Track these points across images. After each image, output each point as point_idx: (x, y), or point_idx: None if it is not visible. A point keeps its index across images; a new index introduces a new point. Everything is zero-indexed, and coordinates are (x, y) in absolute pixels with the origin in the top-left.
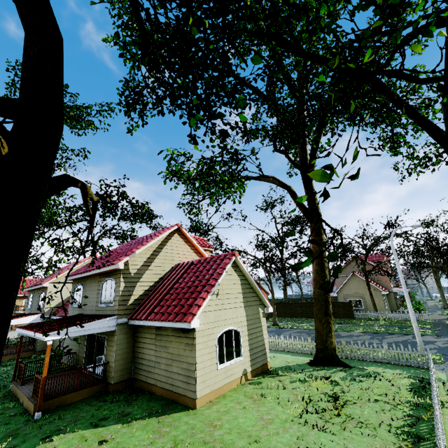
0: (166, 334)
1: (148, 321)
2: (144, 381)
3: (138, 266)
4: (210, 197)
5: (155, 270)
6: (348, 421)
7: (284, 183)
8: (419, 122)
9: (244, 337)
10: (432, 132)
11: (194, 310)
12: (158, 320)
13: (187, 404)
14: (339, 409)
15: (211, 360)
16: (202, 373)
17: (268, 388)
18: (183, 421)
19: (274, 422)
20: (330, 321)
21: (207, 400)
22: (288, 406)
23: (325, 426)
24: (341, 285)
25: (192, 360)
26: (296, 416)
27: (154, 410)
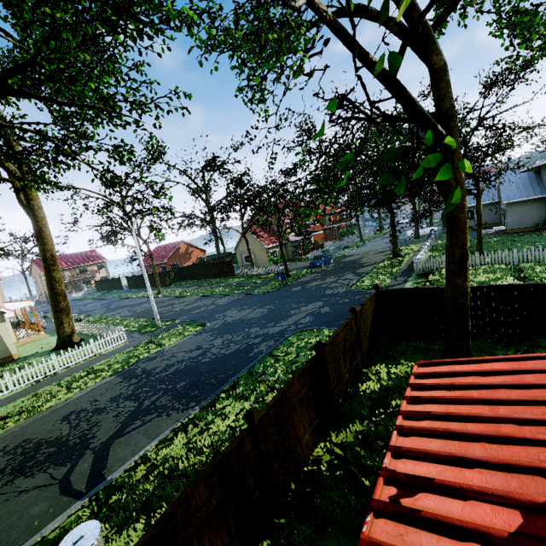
0: None
1: None
2: None
3: None
4: None
5: None
6: None
7: (4, 179)
8: None
9: None
10: None
11: None
12: None
13: None
14: None
15: None
16: None
17: None
18: None
19: None
20: (60, 317)
21: None
22: None
23: None
24: (237, 243)
25: None
26: None
27: None
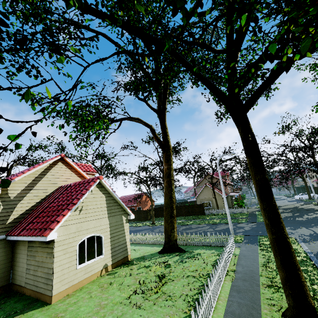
0: (35, 245)
1: (20, 237)
2: (18, 285)
3: (19, 190)
4: (95, 133)
5: (37, 193)
6: (161, 296)
7: (147, 123)
8: (201, 80)
9: (107, 239)
10: (210, 88)
11: (52, 225)
12: (26, 235)
13: (46, 301)
14: (160, 287)
15: (70, 263)
16: (60, 274)
17: (119, 277)
18: (33, 317)
19: (107, 306)
20: (173, 221)
21: (64, 294)
22: (125, 290)
23: (142, 303)
24: (199, 193)
25: (51, 265)
26: (126, 298)
27: (14, 311)
